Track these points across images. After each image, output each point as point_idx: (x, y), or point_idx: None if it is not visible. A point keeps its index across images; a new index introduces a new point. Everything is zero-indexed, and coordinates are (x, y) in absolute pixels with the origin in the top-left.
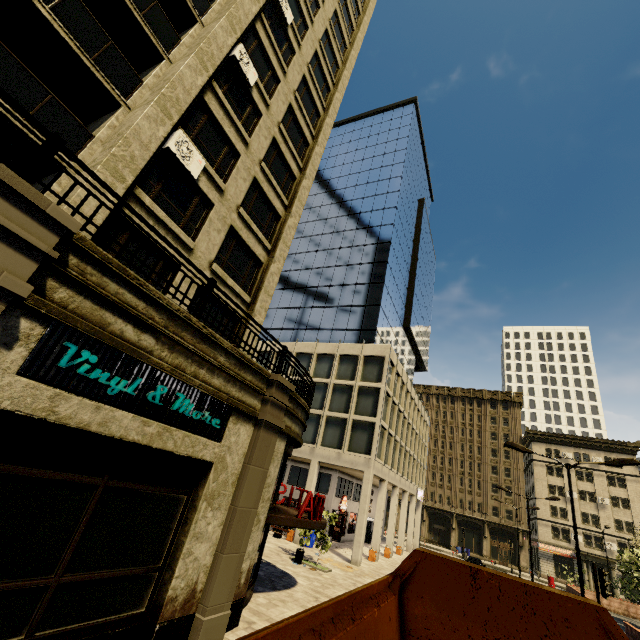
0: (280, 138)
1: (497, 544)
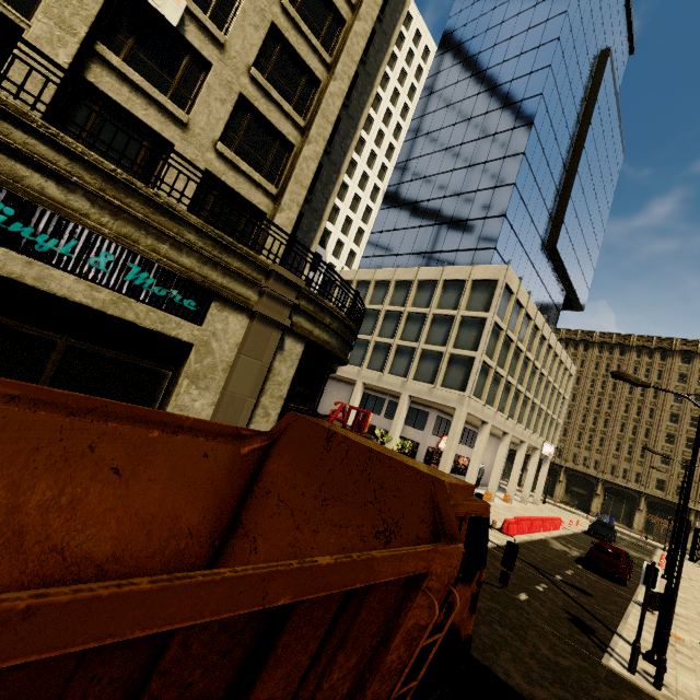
0: None
1: (655, 520)
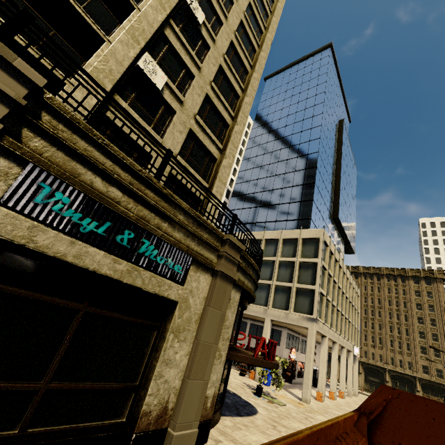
0: (225, 66)
1: (429, 398)
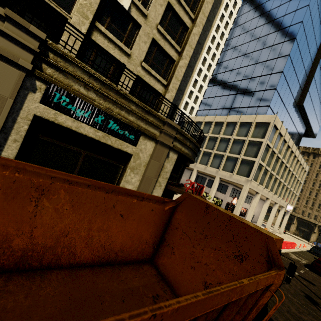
0: None
1: None
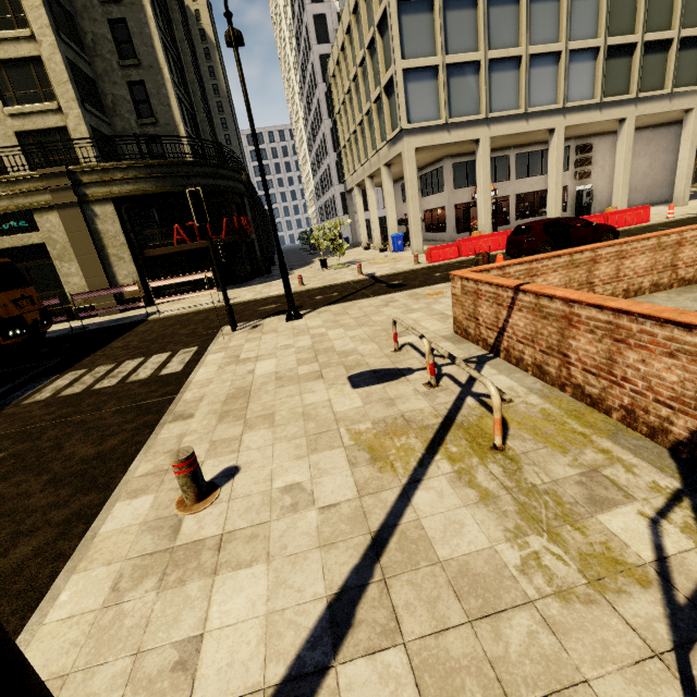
0: None
1: None
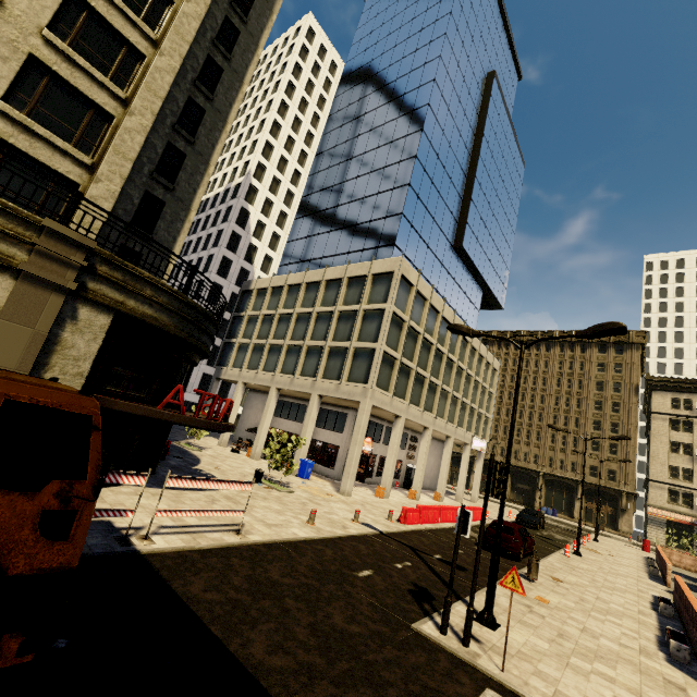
0: None
1: (593, 506)
